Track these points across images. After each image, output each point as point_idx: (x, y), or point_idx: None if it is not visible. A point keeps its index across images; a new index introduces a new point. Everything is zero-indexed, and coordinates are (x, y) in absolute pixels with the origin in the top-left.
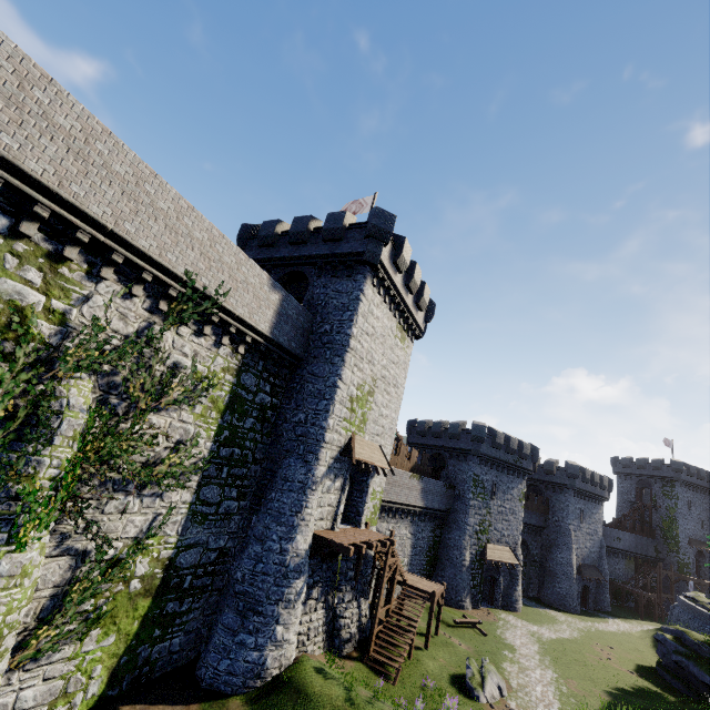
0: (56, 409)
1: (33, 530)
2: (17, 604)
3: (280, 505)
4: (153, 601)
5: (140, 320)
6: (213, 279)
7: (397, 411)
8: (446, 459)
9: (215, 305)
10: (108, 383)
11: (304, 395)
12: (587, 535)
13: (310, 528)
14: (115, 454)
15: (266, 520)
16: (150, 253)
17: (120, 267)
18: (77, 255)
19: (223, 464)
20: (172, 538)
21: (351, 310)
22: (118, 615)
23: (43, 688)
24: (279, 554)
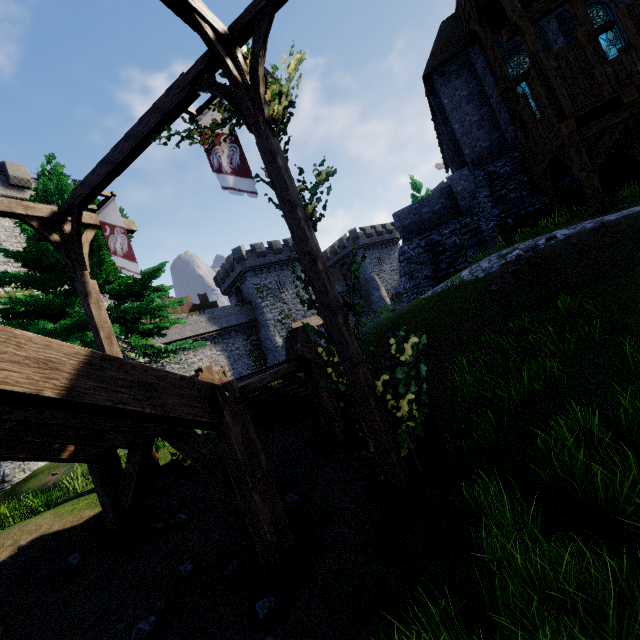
0: None
1: None
2: None
3: None
4: None
5: None
6: None
7: None
8: (240, 287)
9: None
10: None
11: None
12: (392, 272)
13: None
14: None
15: None
16: None
17: None
18: None
19: None
20: None
21: None
22: None
23: None
24: None
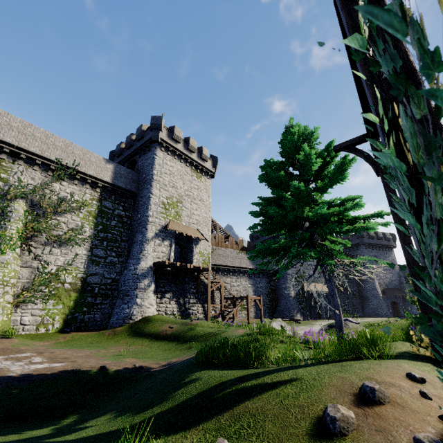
0: (10, 210)
1: (8, 249)
2: (7, 274)
3: (133, 252)
4: (79, 295)
5: (41, 180)
6: (71, 160)
7: (208, 213)
8: None
9: (75, 170)
10: (32, 203)
11: (139, 207)
12: (385, 270)
13: (148, 259)
14: (40, 228)
15: (128, 261)
16: (36, 153)
17: (27, 161)
18: (7, 158)
19: (103, 240)
20: (82, 269)
21: (151, 164)
22: (61, 297)
23: (32, 318)
24: (133, 270)
